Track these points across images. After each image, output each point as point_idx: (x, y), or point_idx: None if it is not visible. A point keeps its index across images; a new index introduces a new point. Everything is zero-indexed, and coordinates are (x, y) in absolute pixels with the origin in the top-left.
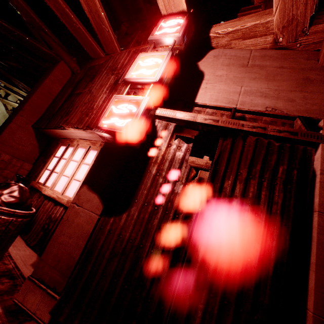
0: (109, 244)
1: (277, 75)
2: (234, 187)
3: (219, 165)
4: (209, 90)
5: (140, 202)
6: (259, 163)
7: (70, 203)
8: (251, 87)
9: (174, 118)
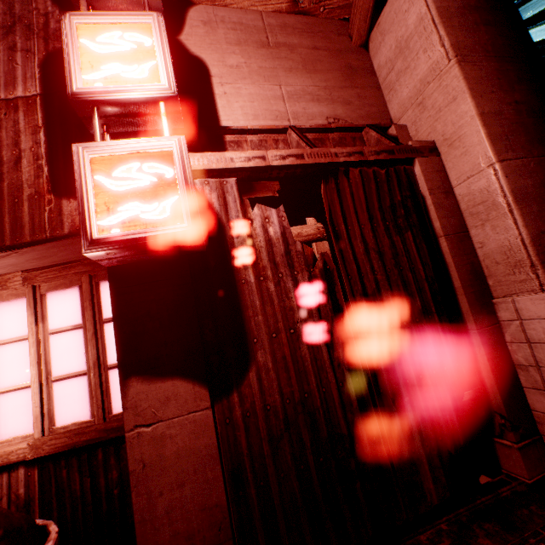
0: (258, 434)
1: (316, 62)
2: (366, 246)
3: (337, 225)
4: (233, 98)
5: (264, 339)
6: (375, 203)
7: (47, 444)
8: (294, 86)
9: (231, 168)
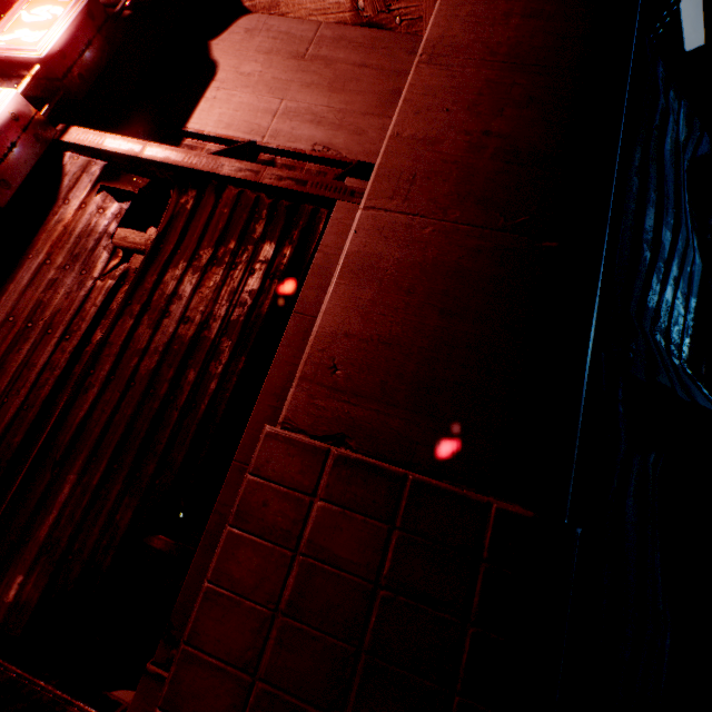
0: None
1: (352, 81)
2: (183, 280)
3: (166, 243)
4: (220, 104)
5: (1, 316)
6: (235, 237)
7: None
8: (299, 103)
9: (102, 150)
